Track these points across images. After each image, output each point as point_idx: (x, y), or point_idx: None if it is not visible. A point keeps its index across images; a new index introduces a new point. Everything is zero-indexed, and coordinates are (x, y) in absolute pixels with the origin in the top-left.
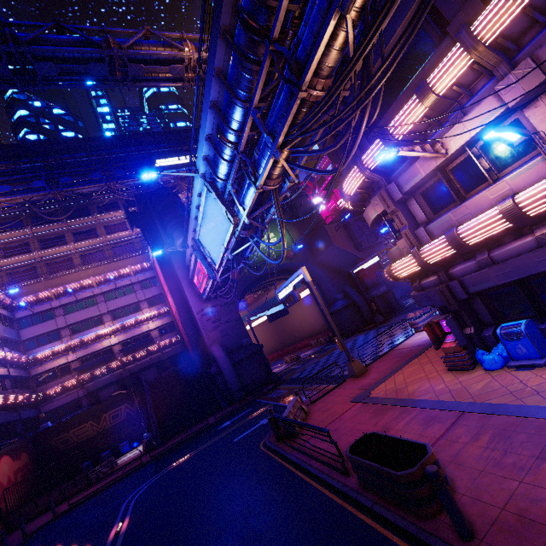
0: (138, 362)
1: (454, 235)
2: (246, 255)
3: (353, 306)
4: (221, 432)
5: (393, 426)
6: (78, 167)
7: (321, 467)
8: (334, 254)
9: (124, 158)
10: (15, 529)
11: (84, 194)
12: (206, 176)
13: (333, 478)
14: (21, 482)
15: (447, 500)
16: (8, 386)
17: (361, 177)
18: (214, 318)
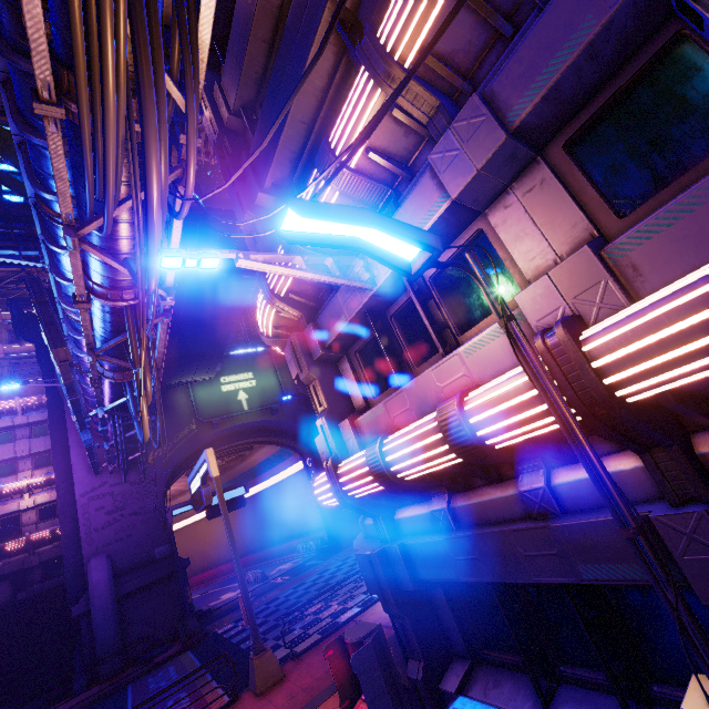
0: None
1: (375, 455)
2: None
3: None
4: None
5: None
6: None
7: None
8: None
9: None
10: None
11: None
12: None
13: None
14: None
15: None
16: None
17: (270, 306)
18: (112, 505)
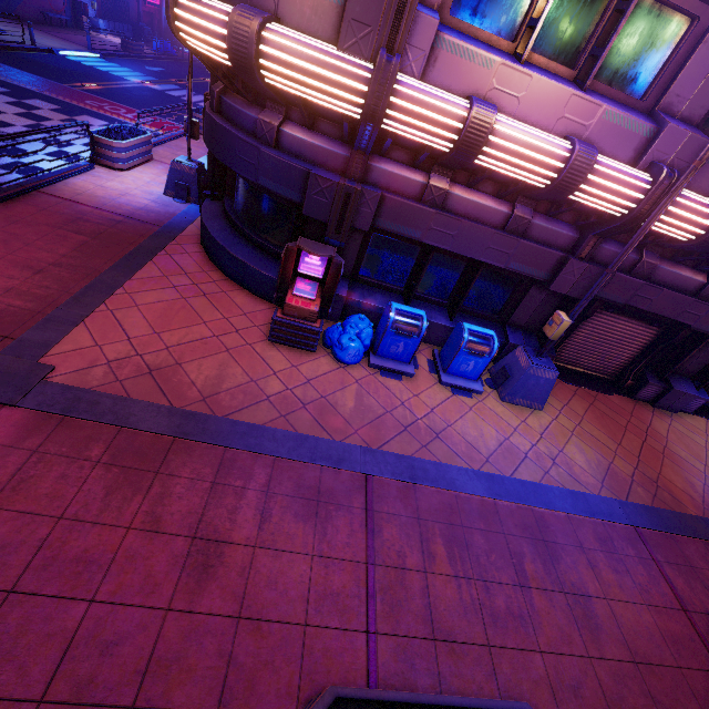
0: None
1: (489, 126)
2: None
3: None
4: None
5: (227, 528)
6: None
7: None
8: None
9: None
10: None
11: None
12: None
13: None
14: None
15: None
16: None
17: None
18: None
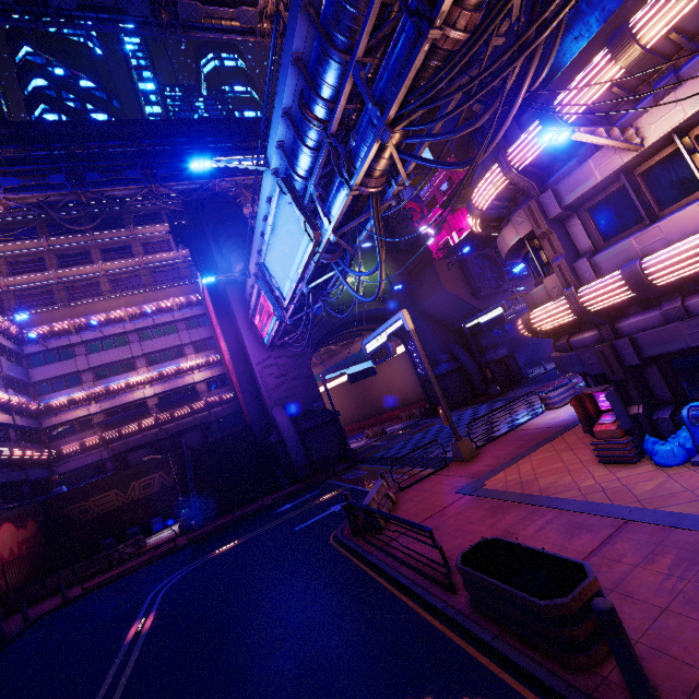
0: (179, 421)
1: (636, 270)
2: (327, 290)
3: (461, 372)
4: (279, 517)
5: (519, 530)
6: (109, 160)
7: (414, 576)
8: (443, 301)
9: (172, 152)
10: (17, 611)
11: (116, 199)
12: (279, 172)
13: (431, 593)
14: (27, 556)
15: (624, 653)
16: (14, 437)
17: (502, 181)
18: (278, 373)
